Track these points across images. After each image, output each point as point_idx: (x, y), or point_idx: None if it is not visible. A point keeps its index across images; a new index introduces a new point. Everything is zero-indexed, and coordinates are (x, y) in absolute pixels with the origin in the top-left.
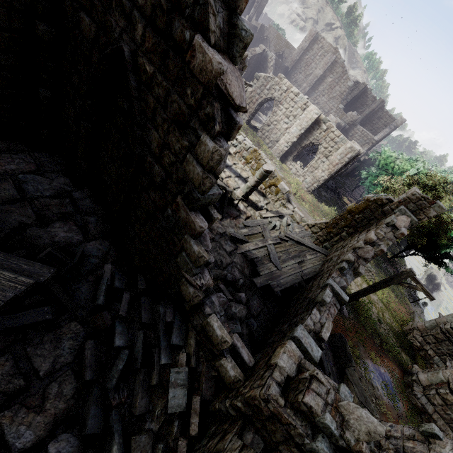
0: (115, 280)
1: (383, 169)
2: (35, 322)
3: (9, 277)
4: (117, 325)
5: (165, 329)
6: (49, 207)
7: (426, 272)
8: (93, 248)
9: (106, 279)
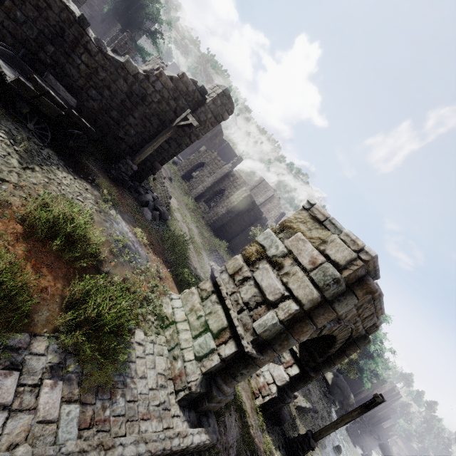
0: None
1: None
2: None
3: None
4: None
5: None
6: None
7: None
8: None
9: None
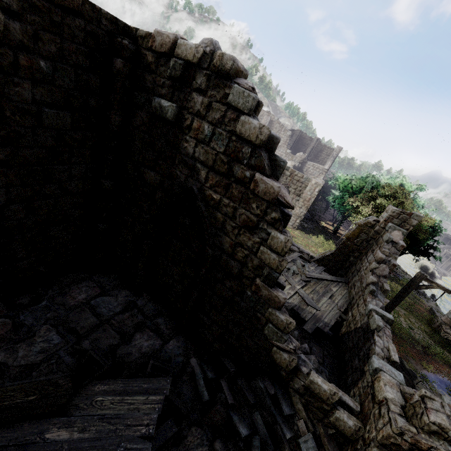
0: (206, 372)
1: (345, 191)
2: (167, 439)
3: (142, 400)
4: (232, 415)
5: (272, 403)
6: (124, 322)
7: (417, 265)
8: (173, 348)
9: (199, 373)
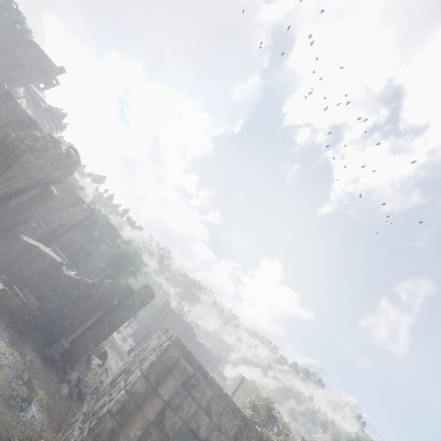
0: None
1: None
2: None
3: None
4: None
5: None
6: None
7: None
8: None
9: None
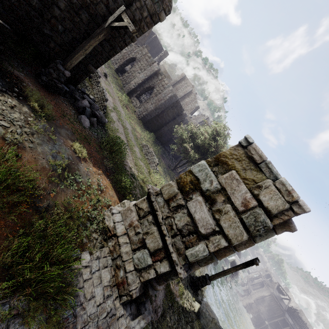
0: None
1: None
2: None
3: None
4: None
5: None
6: None
7: (230, 260)
8: None
9: None
